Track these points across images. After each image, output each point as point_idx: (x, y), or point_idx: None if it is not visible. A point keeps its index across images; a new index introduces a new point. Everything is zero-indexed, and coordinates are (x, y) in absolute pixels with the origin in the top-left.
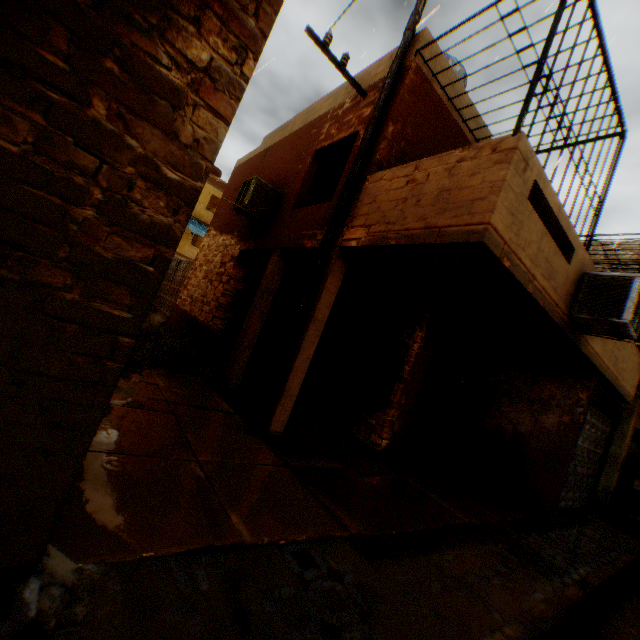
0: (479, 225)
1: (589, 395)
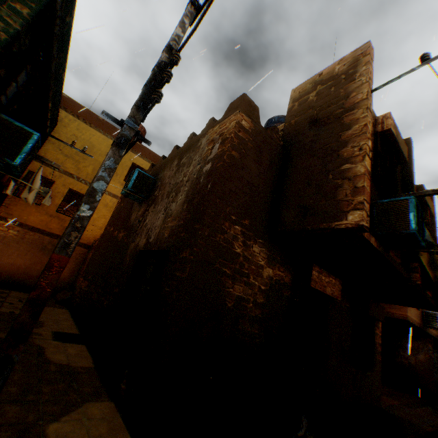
0: (404, 315)
1: (431, 345)
